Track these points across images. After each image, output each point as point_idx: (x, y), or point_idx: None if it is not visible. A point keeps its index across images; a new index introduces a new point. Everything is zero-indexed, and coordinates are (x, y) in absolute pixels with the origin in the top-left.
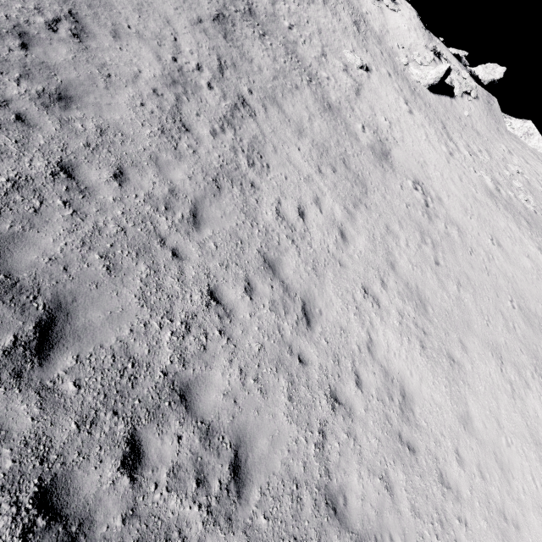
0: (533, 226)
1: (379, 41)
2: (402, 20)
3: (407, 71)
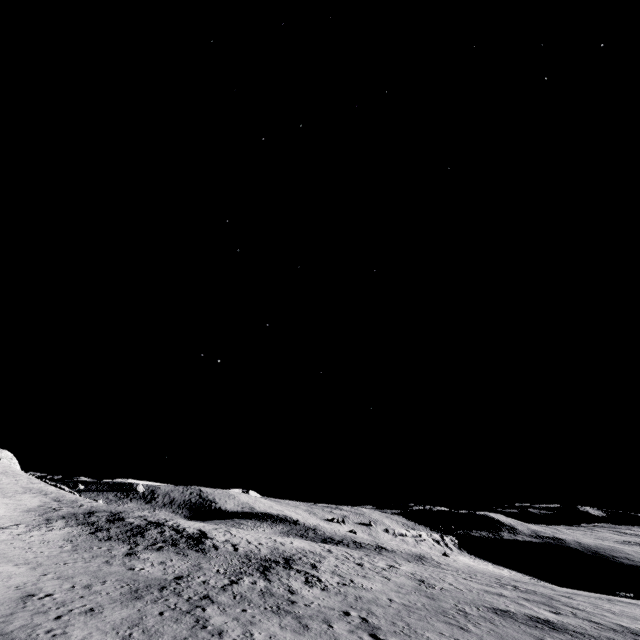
0: None
1: None
2: None
3: None
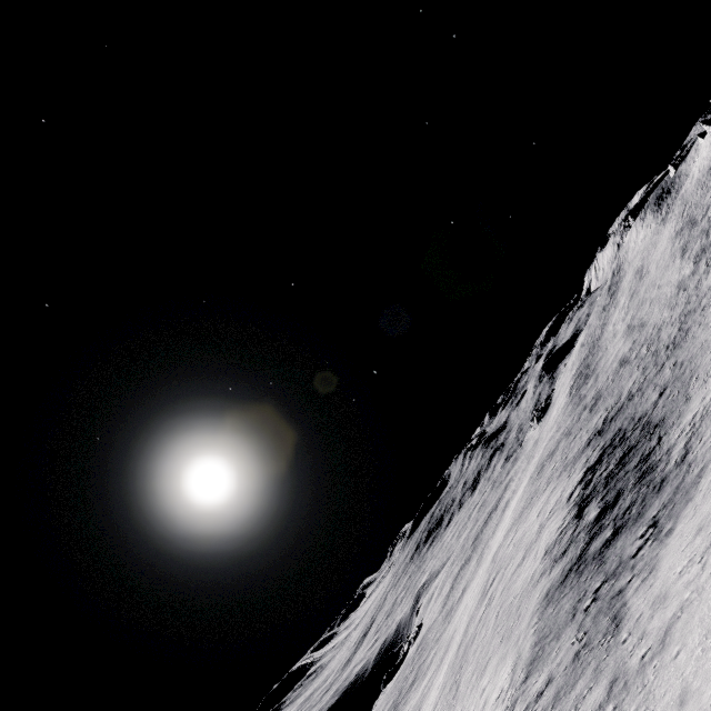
0: None
1: None
2: None
3: None
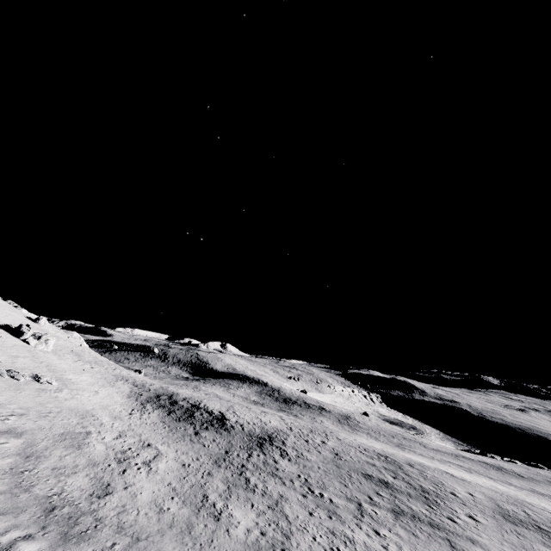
0: None
1: None
2: None
3: None
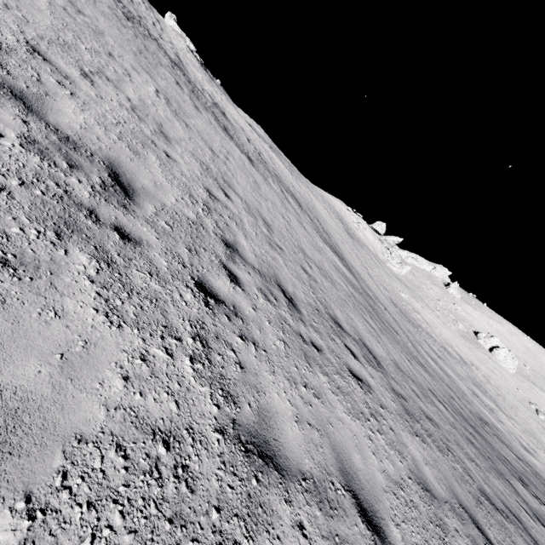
0: (476, 344)
1: (380, 260)
2: (370, 234)
3: (392, 270)
